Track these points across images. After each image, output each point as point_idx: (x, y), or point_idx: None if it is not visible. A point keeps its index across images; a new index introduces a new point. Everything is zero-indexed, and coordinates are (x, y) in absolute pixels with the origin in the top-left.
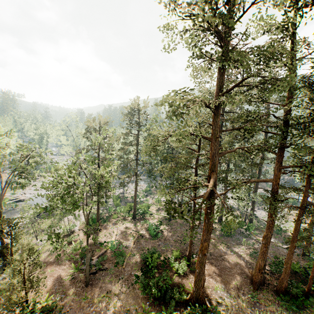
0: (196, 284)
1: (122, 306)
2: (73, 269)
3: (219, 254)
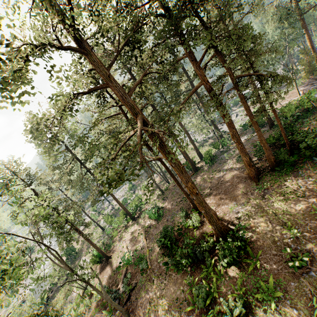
0: (211, 223)
1: (170, 301)
2: (107, 314)
3: (216, 182)
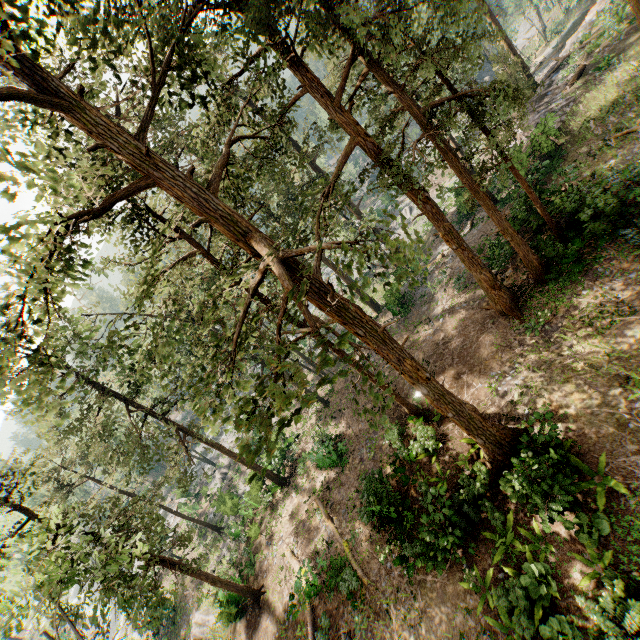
0: (473, 433)
1: None
2: None
3: (433, 345)
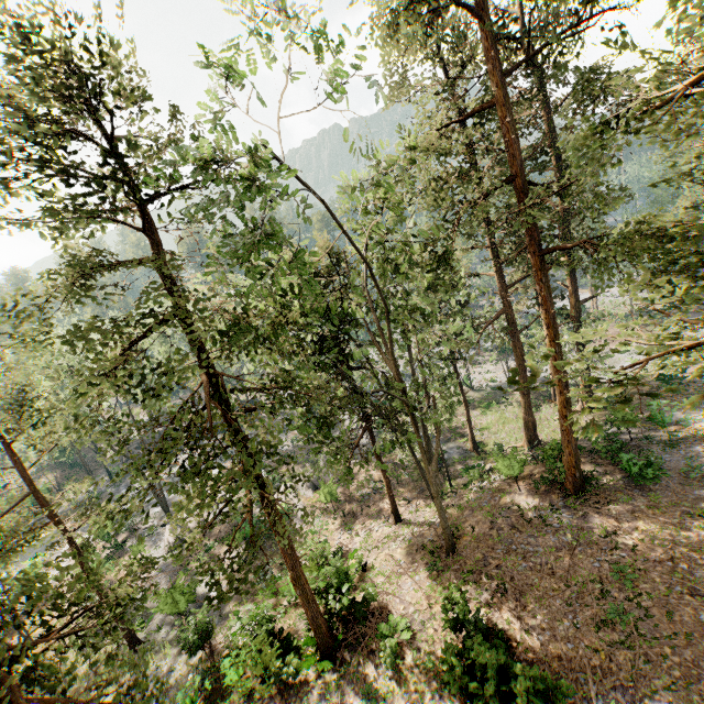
0: None
1: None
2: None
3: None
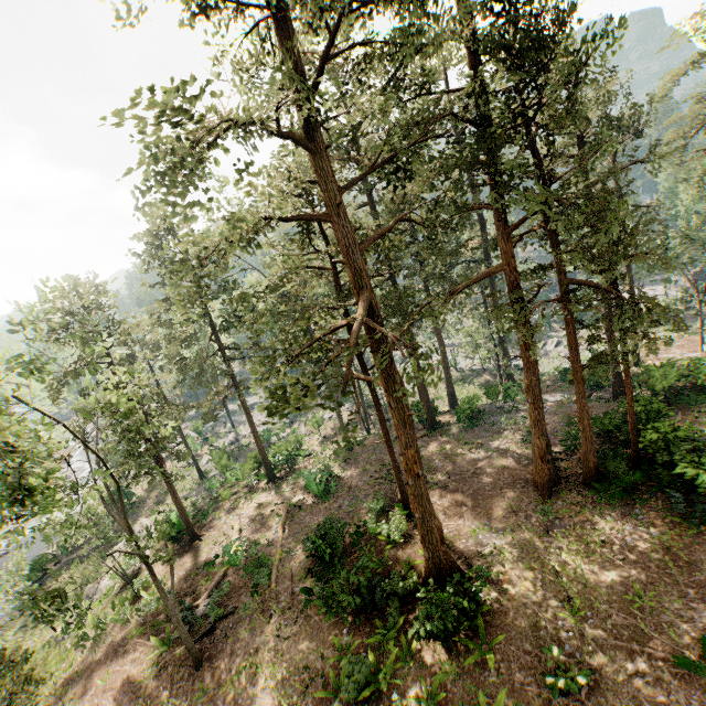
0: (425, 543)
1: (292, 666)
2: (158, 647)
3: (465, 467)
